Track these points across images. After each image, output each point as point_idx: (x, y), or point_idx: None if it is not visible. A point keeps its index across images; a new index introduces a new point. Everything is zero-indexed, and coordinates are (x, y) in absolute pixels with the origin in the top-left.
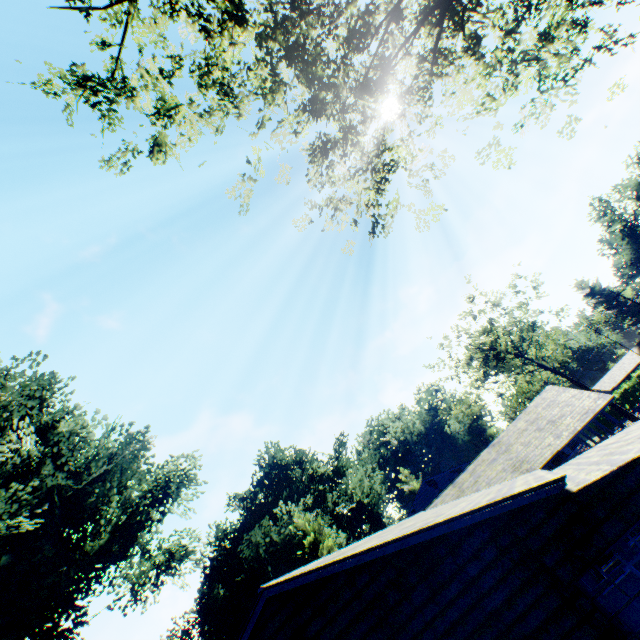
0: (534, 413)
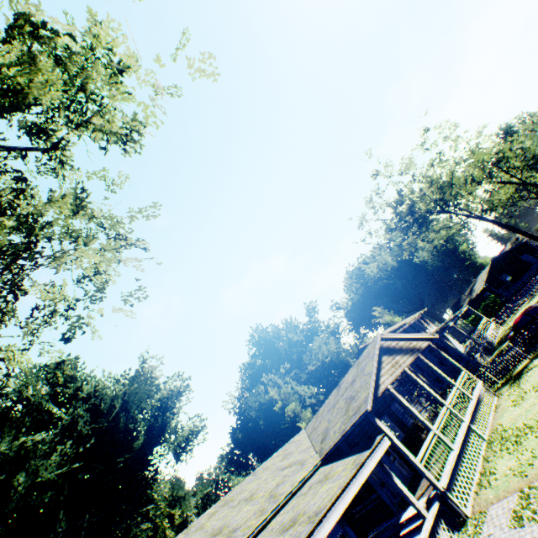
0: (357, 370)
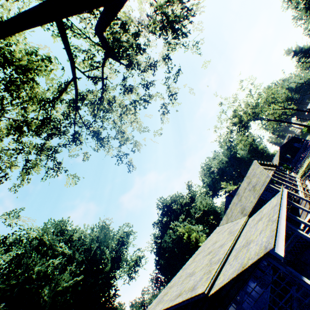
0: (249, 178)
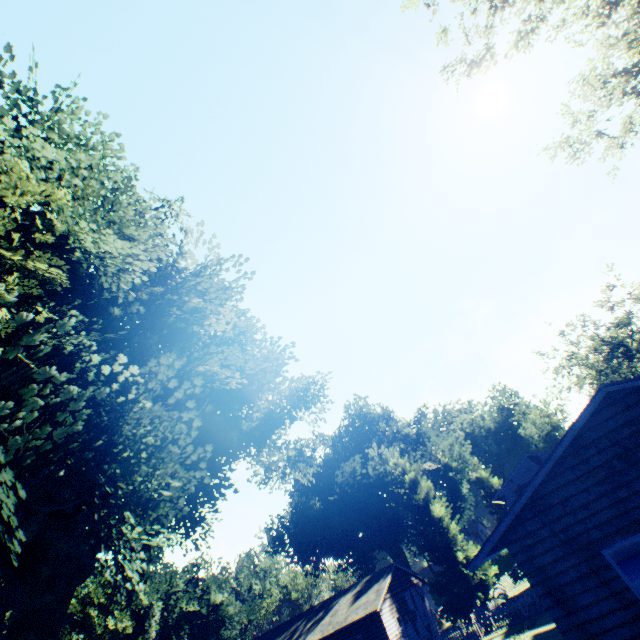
0: None
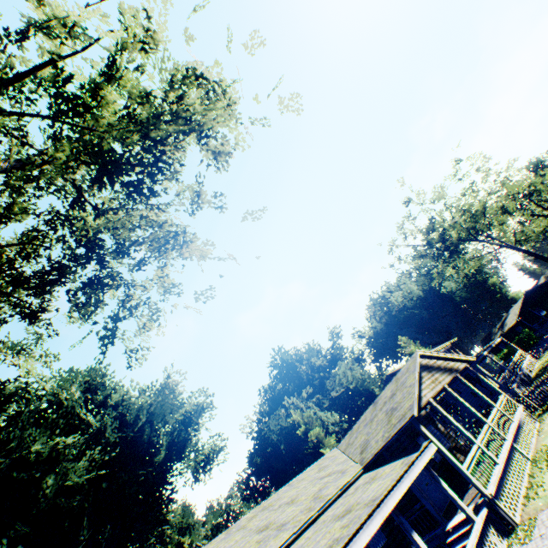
0: (396, 385)
